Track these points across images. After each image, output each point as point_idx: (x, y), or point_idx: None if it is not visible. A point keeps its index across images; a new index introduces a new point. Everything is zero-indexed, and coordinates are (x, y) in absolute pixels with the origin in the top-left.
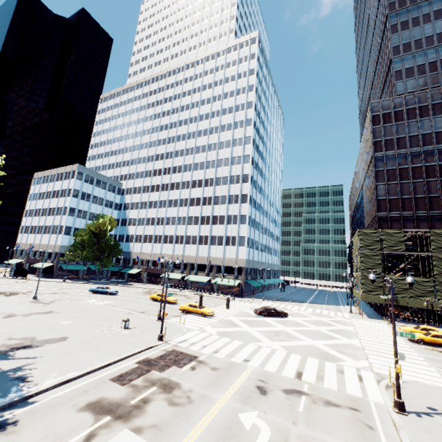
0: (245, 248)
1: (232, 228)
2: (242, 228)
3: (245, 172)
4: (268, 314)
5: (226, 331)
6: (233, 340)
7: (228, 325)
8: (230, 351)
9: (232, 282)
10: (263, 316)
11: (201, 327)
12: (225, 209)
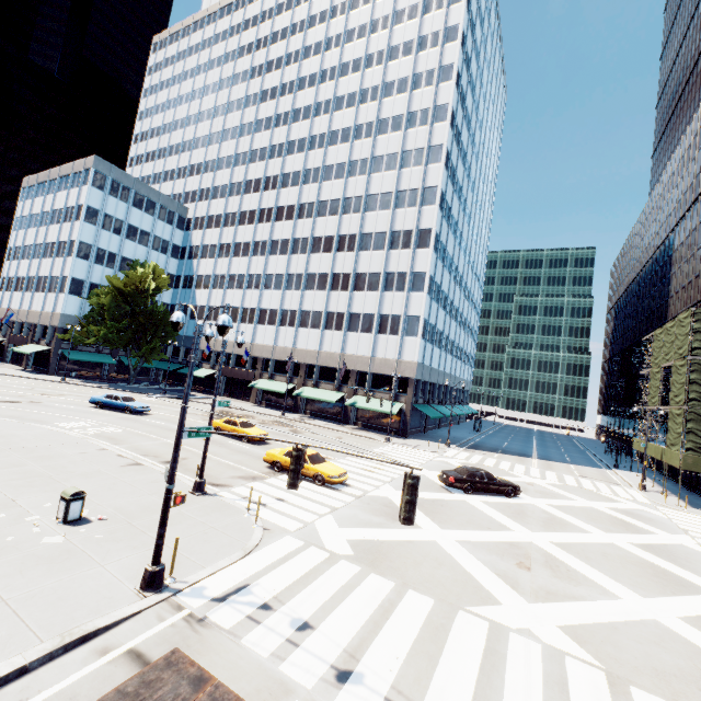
0: (418, 341)
1: (393, 300)
2: (414, 300)
3: (430, 182)
4: (474, 487)
5: (378, 544)
6: (403, 588)
7: (381, 518)
8: (398, 665)
9: (386, 407)
10: (461, 490)
11: (307, 521)
12: (382, 260)
